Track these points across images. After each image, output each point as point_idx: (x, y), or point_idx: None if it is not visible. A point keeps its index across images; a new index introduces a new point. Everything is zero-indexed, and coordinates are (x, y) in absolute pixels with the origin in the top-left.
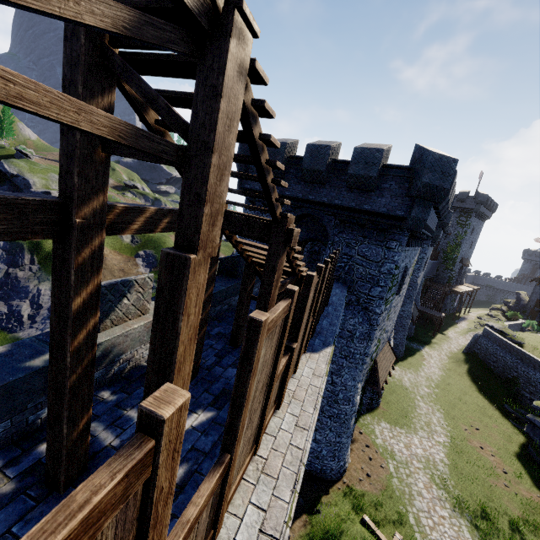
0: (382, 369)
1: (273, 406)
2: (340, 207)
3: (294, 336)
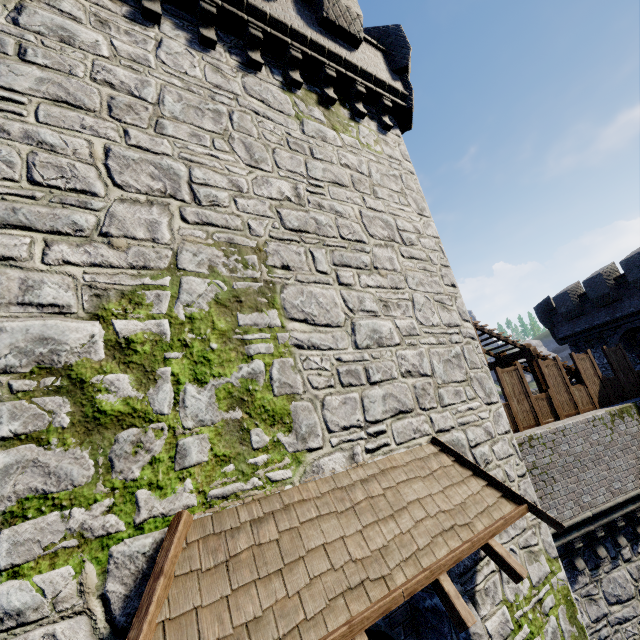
0: None
1: (553, 416)
2: None
3: (547, 386)
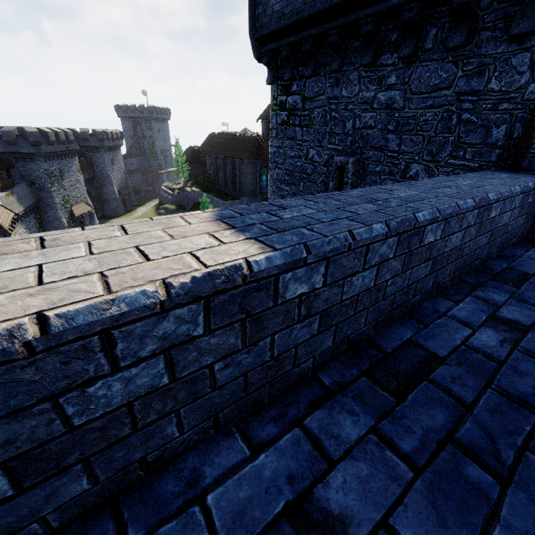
0: (78, 211)
1: None
2: (10, 153)
3: None
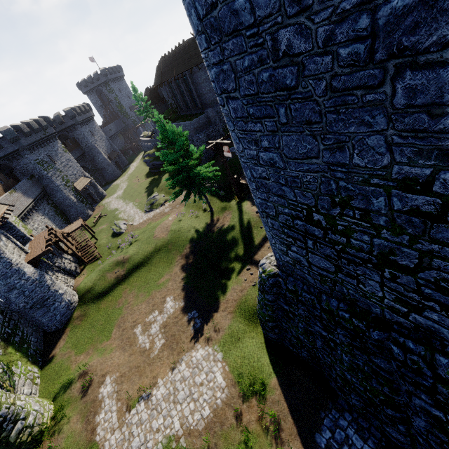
0: (80, 186)
1: None
2: (3, 157)
3: None
